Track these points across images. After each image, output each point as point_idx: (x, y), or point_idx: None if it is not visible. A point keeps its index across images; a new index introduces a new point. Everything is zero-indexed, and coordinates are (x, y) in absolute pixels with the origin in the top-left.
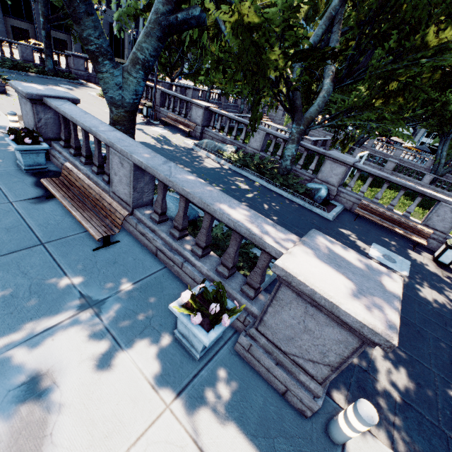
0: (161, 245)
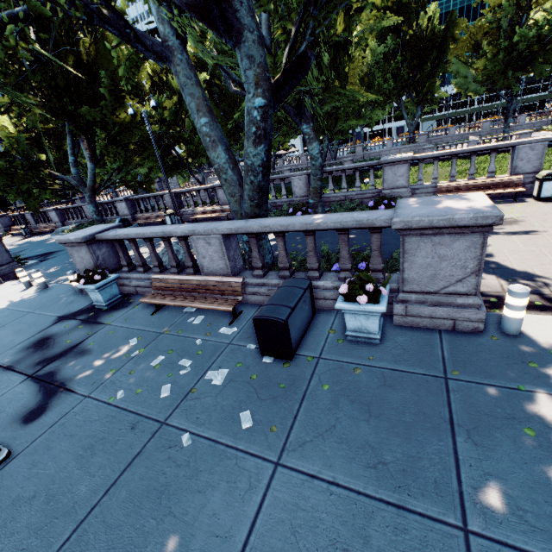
0: None
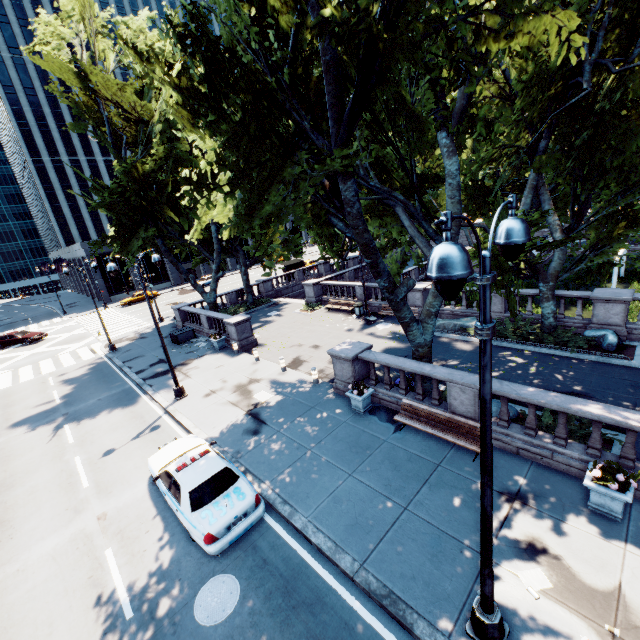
0: (522, 444)
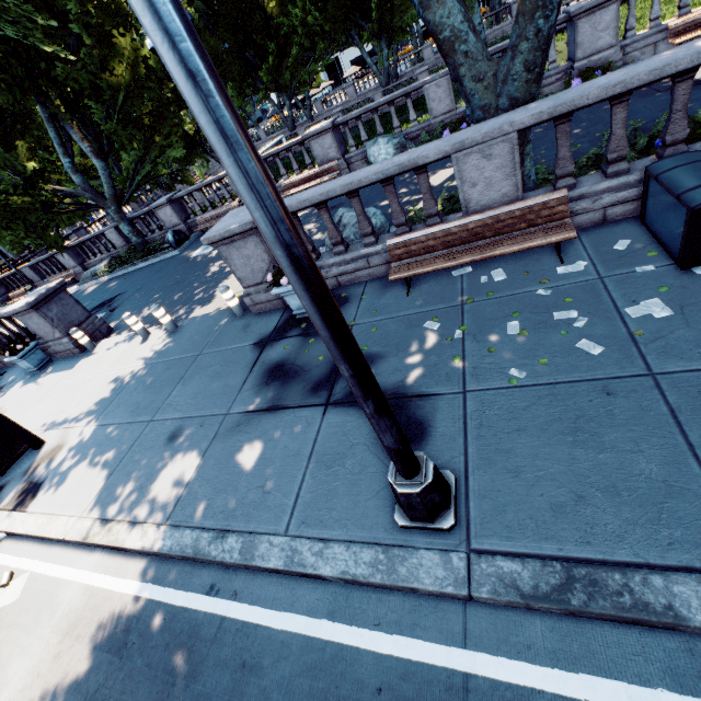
0: None
